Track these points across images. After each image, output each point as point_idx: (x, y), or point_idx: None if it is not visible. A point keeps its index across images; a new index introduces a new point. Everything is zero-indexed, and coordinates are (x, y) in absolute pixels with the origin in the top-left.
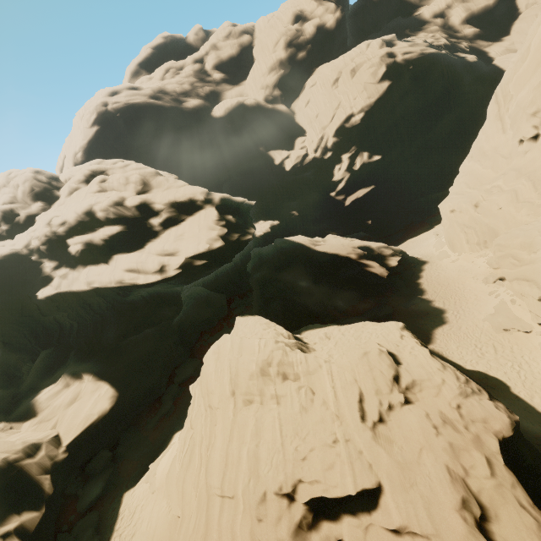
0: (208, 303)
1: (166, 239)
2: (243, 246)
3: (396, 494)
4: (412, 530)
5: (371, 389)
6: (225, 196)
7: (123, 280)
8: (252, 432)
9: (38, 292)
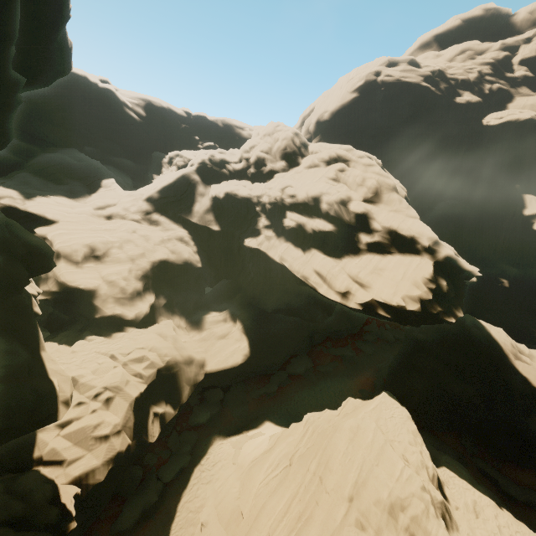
0: (349, 314)
1: (364, 264)
2: (437, 322)
3: None
4: None
5: None
6: (453, 256)
7: (309, 278)
8: None
9: (247, 238)
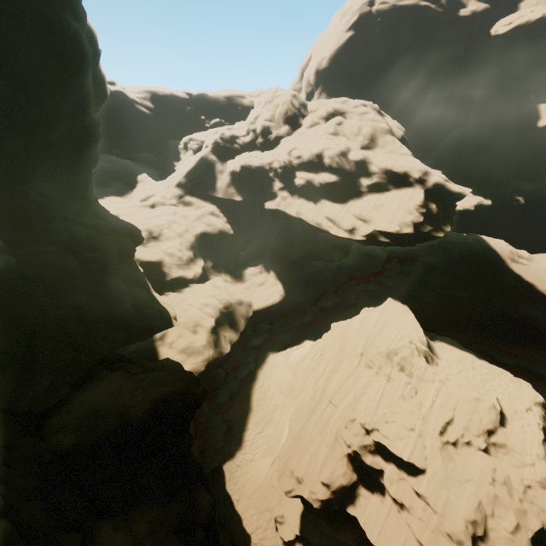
0: (368, 255)
1: (366, 204)
2: (430, 239)
3: (432, 482)
4: (428, 502)
5: (462, 423)
6: (440, 182)
7: (321, 224)
8: (362, 385)
9: (266, 202)
